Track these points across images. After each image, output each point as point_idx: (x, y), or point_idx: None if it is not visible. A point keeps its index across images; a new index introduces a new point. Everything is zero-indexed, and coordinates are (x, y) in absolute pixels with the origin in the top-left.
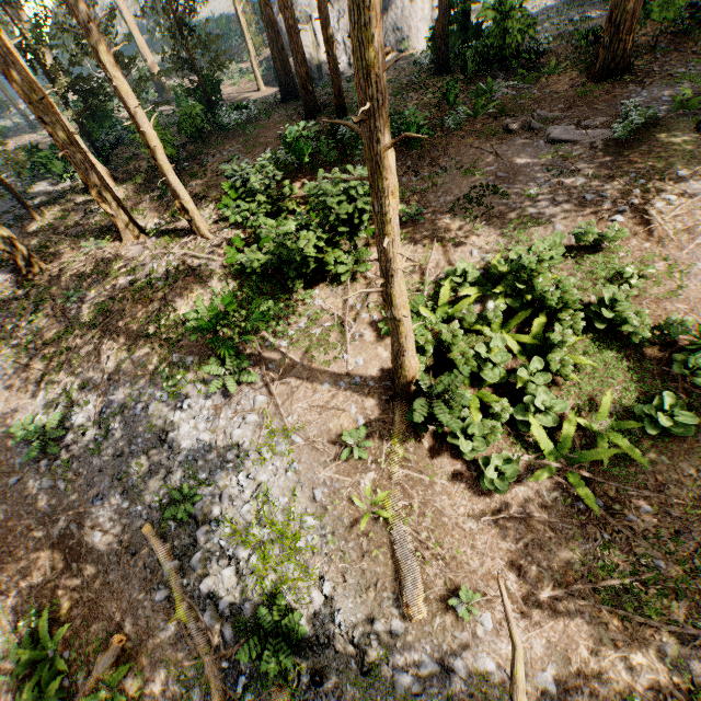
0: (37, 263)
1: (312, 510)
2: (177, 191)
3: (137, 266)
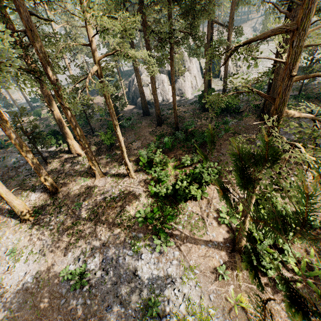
0: (57, 188)
1: (211, 305)
2: (127, 163)
3: (105, 190)
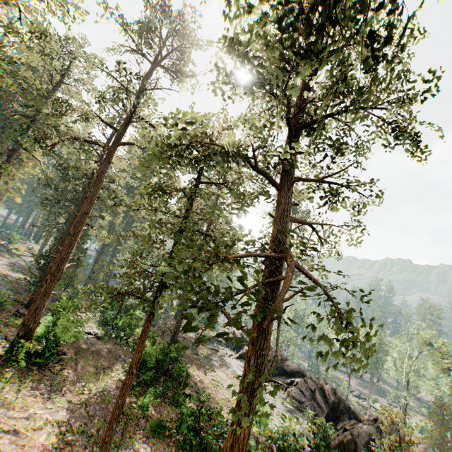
0: None
1: None
2: None
3: None
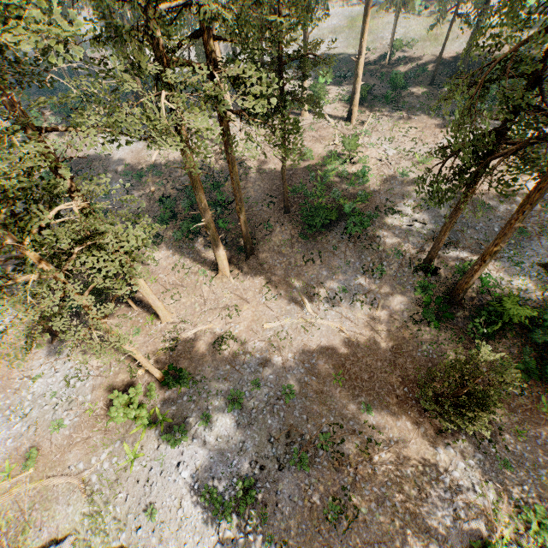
0: None
1: None
2: None
3: None
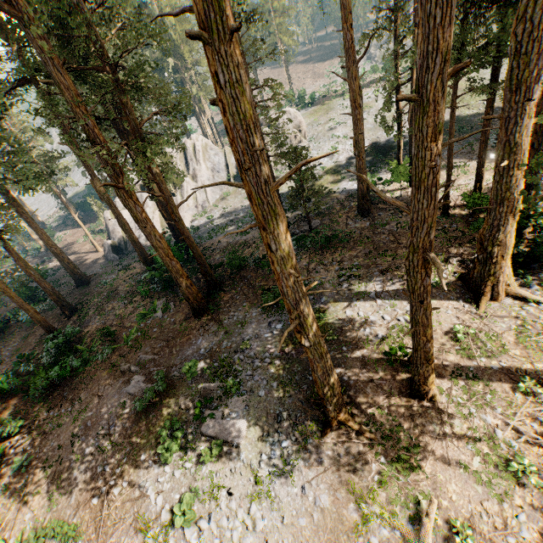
0: None
1: None
2: None
3: None
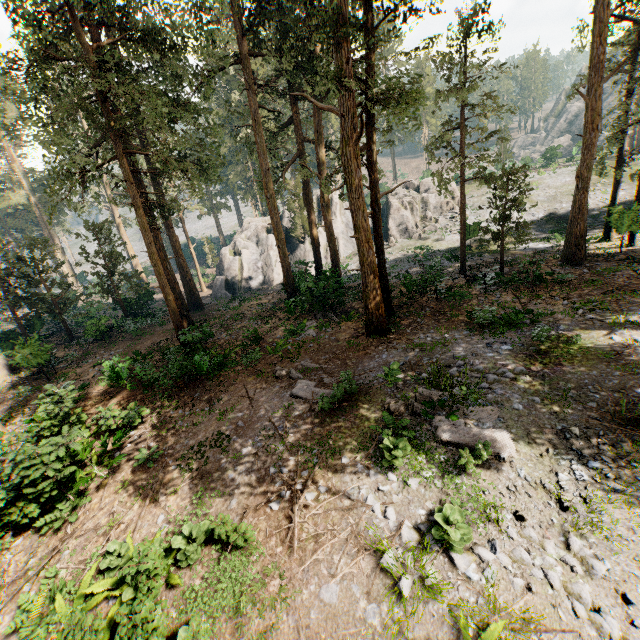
0: None
1: None
2: None
3: None
